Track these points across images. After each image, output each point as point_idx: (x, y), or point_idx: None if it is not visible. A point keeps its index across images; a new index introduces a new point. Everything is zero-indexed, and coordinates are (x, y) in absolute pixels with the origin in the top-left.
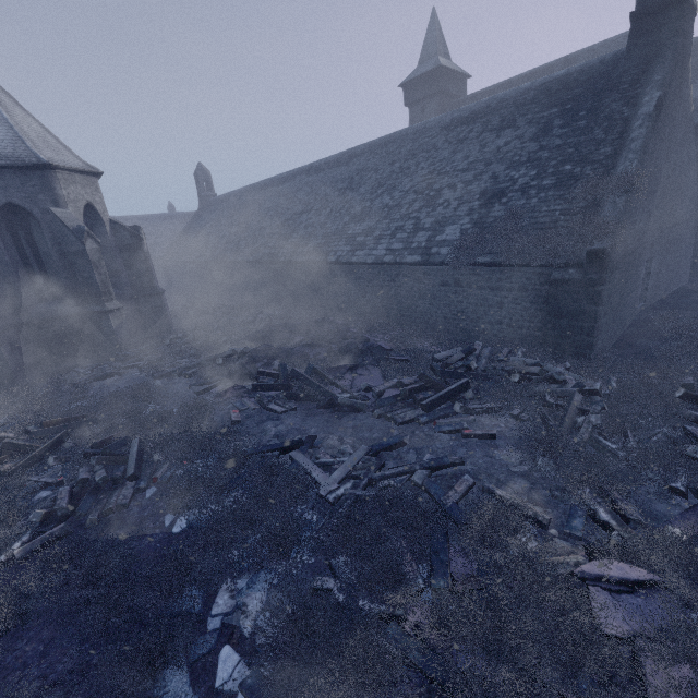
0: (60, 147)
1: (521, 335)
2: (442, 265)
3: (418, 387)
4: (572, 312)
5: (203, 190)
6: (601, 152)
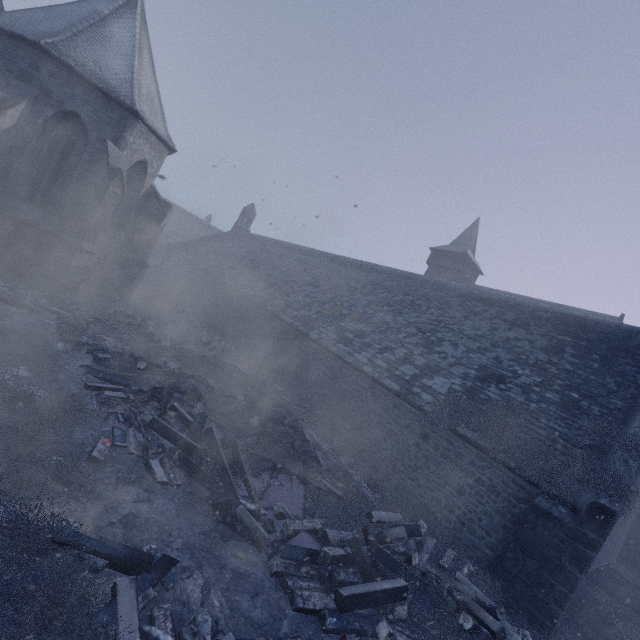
0: (159, 113)
1: (469, 541)
2: (418, 409)
3: (343, 556)
4: (546, 558)
5: (242, 221)
6: (612, 401)
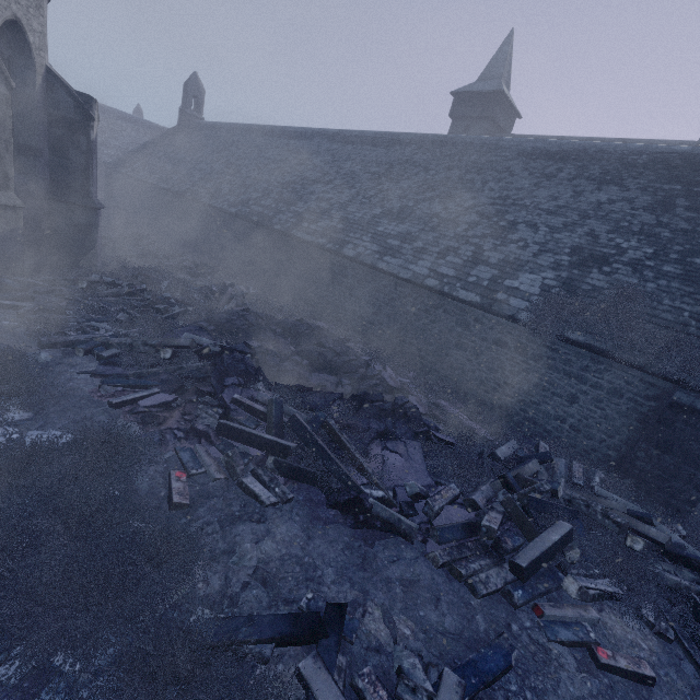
0: None
1: (587, 446)
2: (509, 320)
3: (501, 521)
4: (687, 452)
5: (189, 106)
6: None
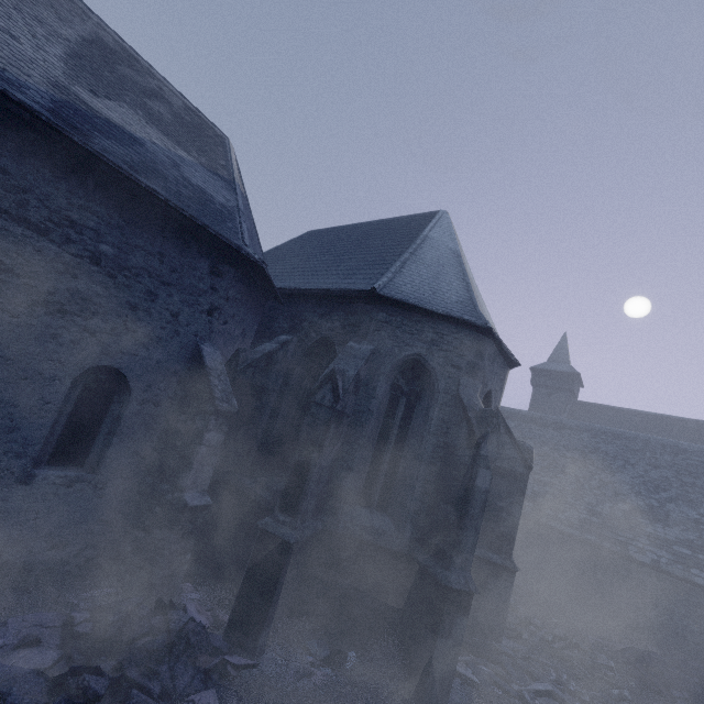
0: None
1: None
2: None
3: None
4: None
5: None
6: None
